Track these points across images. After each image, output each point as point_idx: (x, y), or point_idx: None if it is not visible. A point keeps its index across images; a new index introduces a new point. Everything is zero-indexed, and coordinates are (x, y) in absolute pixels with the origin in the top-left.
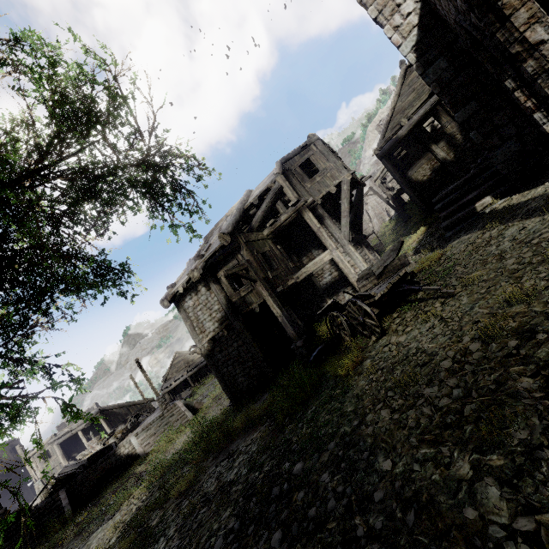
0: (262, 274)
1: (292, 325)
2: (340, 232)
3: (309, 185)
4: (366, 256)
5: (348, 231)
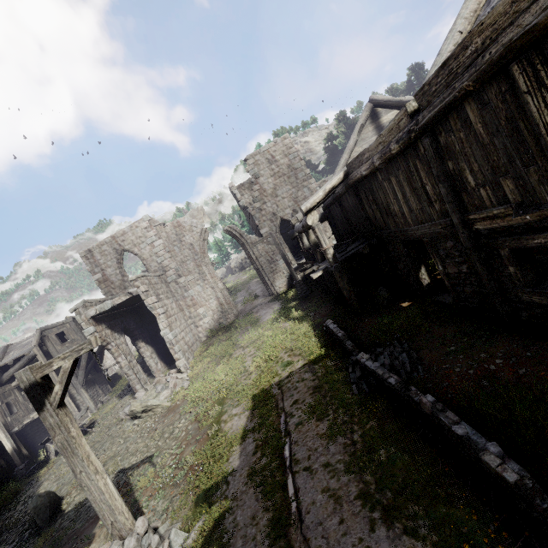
0: (3, 420)
1: (19, 455)
2: (77, 379)
3: (60, 348)
4: (96, 393)
5: (83, 379)
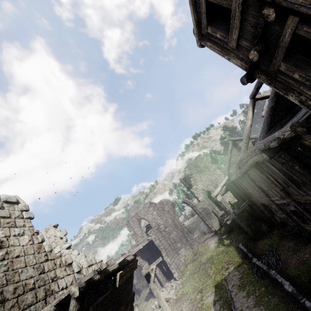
0: None
1: None
2: None
3: None
4: None
5: None
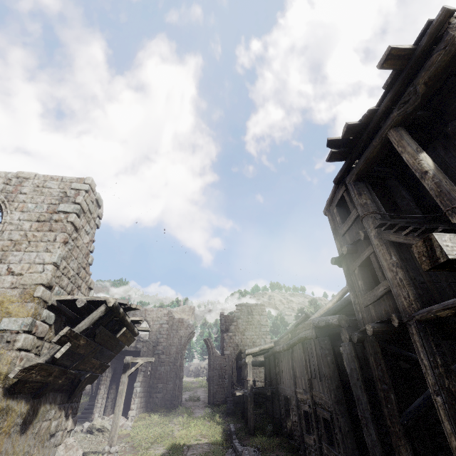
0: None
1: None
2: None
3: None
4: None
5: None
